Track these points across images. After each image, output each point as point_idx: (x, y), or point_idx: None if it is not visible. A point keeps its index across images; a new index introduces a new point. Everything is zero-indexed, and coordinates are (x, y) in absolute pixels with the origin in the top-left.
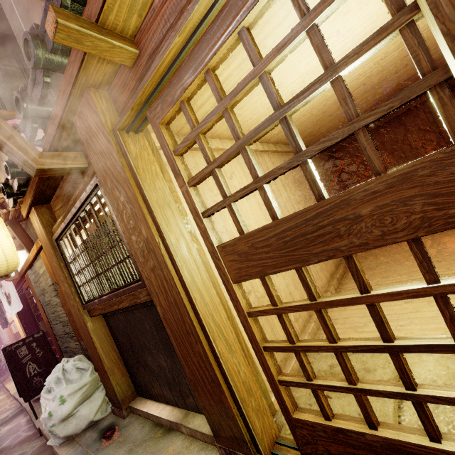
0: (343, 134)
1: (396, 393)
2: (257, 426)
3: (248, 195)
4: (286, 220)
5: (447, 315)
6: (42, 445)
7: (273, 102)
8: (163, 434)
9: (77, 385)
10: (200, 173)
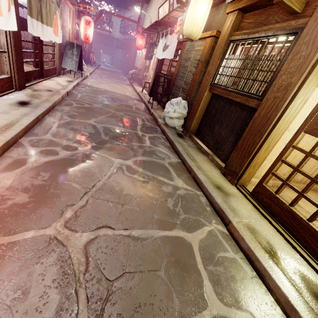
0: None
1: (316, 204)
2: (245, 176)
3: None
4: None
5: None
6: (152, 118)
7: None
8: (200, 152)
9: (181, 111)
10: None
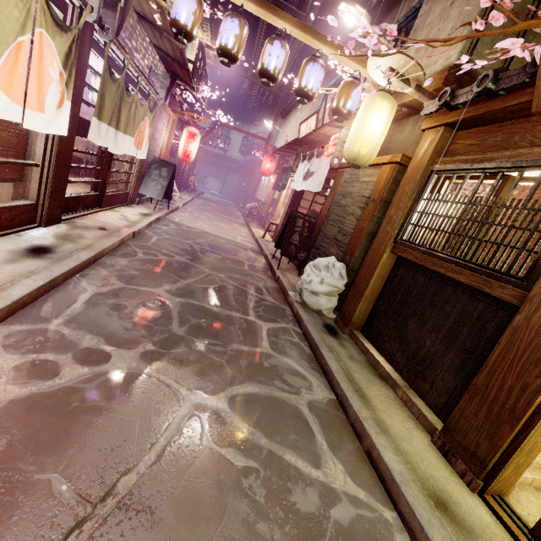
0: None
1: None
2: (506, 472)
3: None
4: None
5: None
6: (277, 288)
7: None
8: (376, 375)
9: (334, 282)
10: None
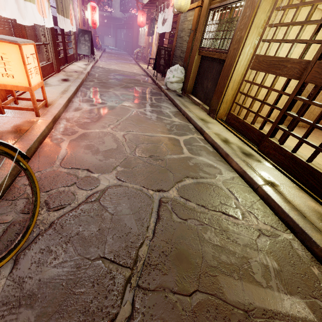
0: (305, 42)
1: (254, 112)
2: (221, 110)
3: (299, 45)
4: (276, 57)
5: (276, 98)
6: (157, 87)
7: (307, 17)
8: (194, 104)
9: (179, 76)
10: (274, 24)
